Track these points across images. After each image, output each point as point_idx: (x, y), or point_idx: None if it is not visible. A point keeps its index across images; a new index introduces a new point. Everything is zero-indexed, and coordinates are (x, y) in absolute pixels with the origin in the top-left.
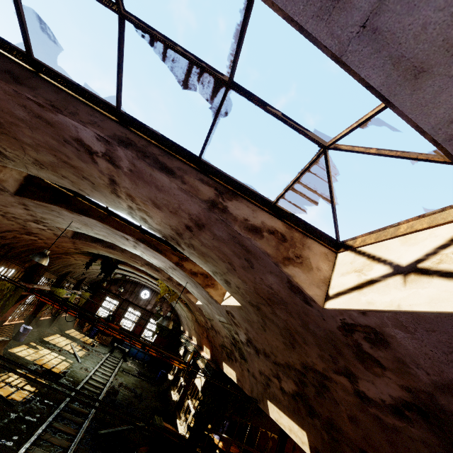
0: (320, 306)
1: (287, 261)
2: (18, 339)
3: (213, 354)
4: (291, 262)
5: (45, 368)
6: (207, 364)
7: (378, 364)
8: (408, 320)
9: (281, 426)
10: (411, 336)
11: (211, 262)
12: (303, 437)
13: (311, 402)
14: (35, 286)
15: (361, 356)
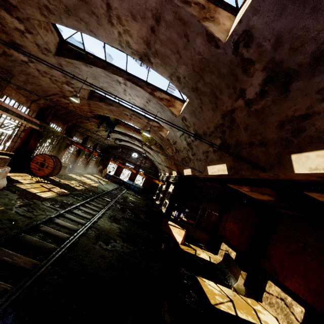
0: (223, 42)
1: (205, 19)
2: (70, 171)
3: (178, 171)
4: (208, 20)
5: (87, 183)
6: (174, 178)
7: (251, 64)
8: (256, 2)
9: (214, 173)
10: (259, 15)
11: (168, 63)
12: (224, 167)
13: (227, 141)
14: (73, 140)
15: (244, 66)
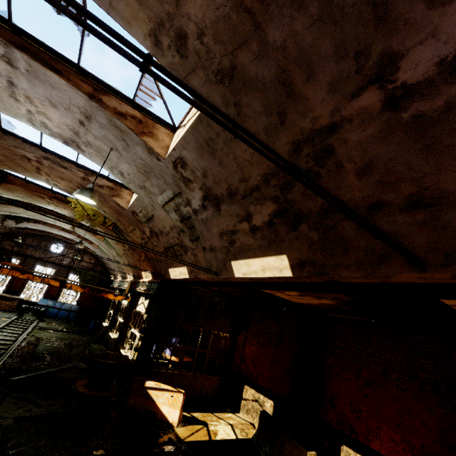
0: None
1: None
2: None
3: (155, 271)
4: None
5: None
6: (149, 285)
7: None
8: None
9: (251, 276)
10: None
11: None
12: (282, 263)
13: (297, 206)
14: None
15: None
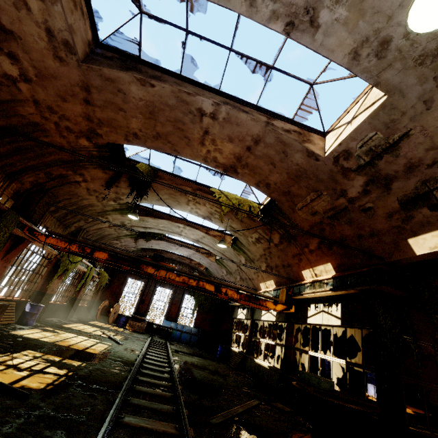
0: None
1: None
2: (24, 322)
3: (350, 258)
4: None
5: (75, 349)
6: (338, 281)
7: None
8: None
9: None
10: None
11: None
12: None
13: None
14: (35, 228)
15: None
